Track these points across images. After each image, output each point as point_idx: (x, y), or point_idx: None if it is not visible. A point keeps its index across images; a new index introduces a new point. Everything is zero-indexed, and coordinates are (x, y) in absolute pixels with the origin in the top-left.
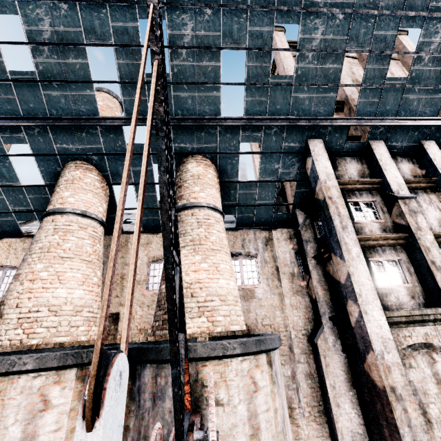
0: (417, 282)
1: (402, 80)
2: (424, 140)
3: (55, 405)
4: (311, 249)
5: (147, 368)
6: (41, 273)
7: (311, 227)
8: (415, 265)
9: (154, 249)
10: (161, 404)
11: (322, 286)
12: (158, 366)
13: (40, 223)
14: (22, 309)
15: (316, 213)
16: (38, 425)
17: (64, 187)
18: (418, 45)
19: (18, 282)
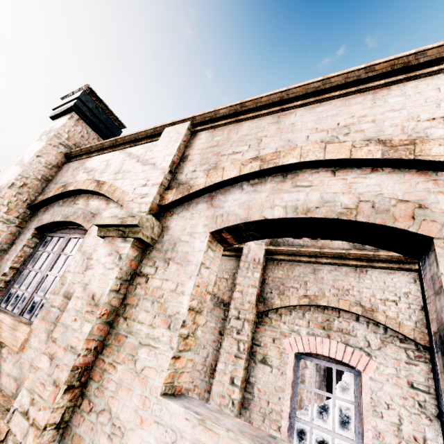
0: None
1: None
2: None
3: (309, 368)
4: None
5: None
6: None
7: None
8: None
9: None
10: None
11: None
12: None
13: None
14: None
15: None
16: (305, 372)
17: None
18: None
19: None
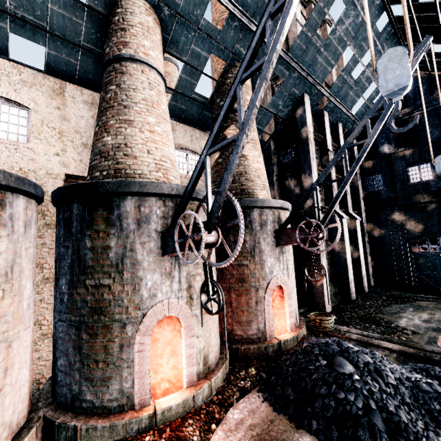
0: (324, 195)
1: (353, 81)
2: (339, 122)
3: None
4: (275, 169)
5: (255, 211)
6: (156, 128)
7: (277, 155)
8: (325, 187)
9: (178, 137)
10: (265, 228)
11: (278, 193)
12: (261, 210)
13: (120, 66)
14: (154, 156)
15: (285, 147)
16: None
17: (141, 31)
18: (368, 64)
19: (137, 129)
